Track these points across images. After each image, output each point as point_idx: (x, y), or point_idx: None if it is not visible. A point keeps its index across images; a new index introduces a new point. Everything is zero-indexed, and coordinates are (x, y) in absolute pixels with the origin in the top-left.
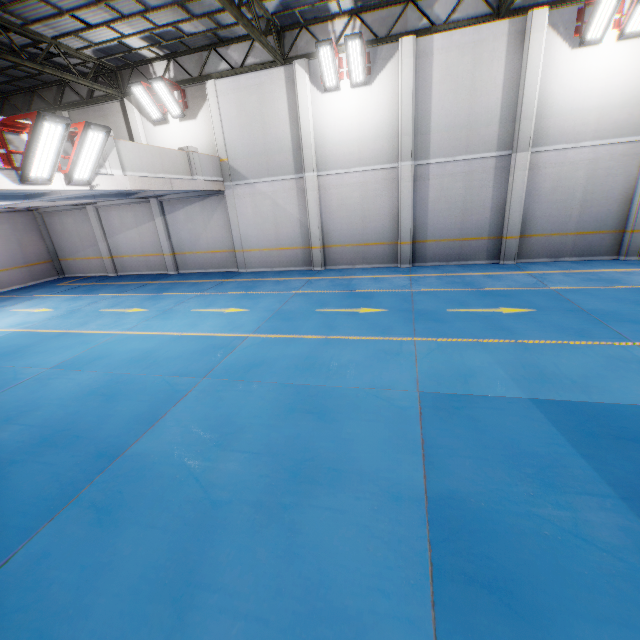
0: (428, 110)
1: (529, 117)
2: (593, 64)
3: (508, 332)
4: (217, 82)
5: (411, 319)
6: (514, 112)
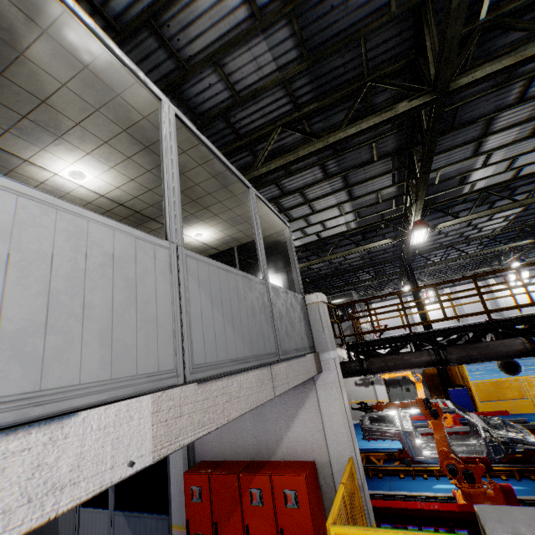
0: (461, 306)
1: (502, 306)
2: (517, 290)
3: (533, 370)
4: (376, 304)
5: (497, 372)
6: (495, 305)
